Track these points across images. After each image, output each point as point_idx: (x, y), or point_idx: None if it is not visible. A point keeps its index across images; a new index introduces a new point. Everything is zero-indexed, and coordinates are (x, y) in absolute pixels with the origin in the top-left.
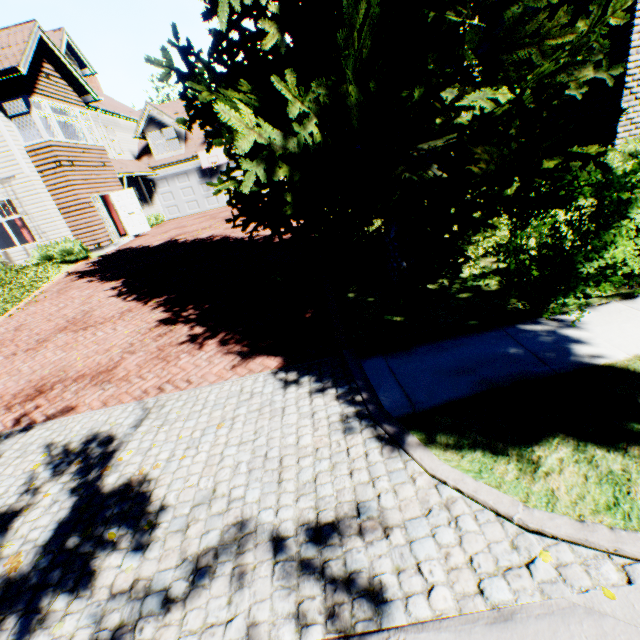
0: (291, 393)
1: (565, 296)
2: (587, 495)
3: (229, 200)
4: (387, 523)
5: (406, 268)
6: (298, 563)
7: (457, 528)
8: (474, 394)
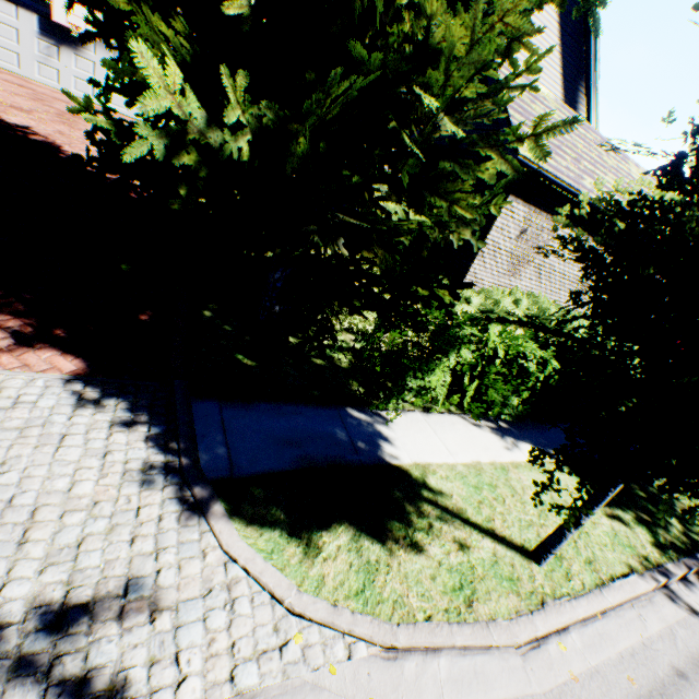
0: (84, 417)
1: (391, 398)
2: (347, 581)
3: (91, 131)
4: (158, 605)
5: (278, 313)
6: (14, 661)
7: (232, 611)
8: (294, 469)
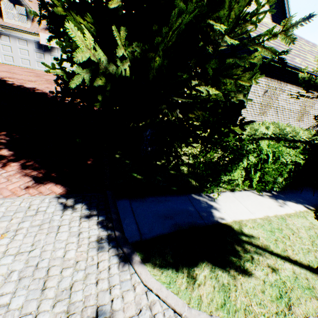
0: (67, 215)
1: (214, 187)
2: (214, 298)
3: (56, 79)
4: None
5: (150, 151)
6: None
7: None
8: (172, 232)
